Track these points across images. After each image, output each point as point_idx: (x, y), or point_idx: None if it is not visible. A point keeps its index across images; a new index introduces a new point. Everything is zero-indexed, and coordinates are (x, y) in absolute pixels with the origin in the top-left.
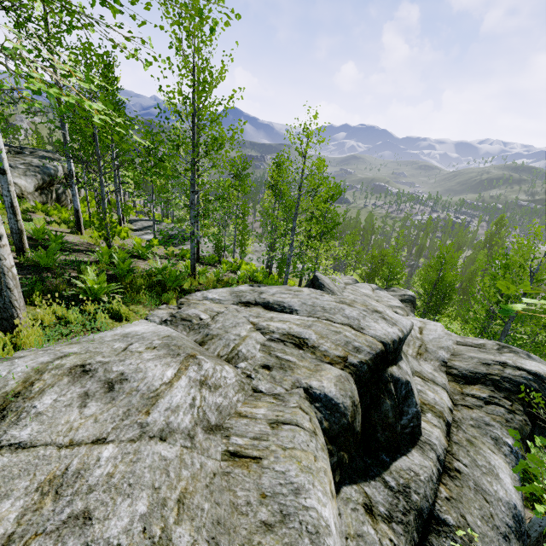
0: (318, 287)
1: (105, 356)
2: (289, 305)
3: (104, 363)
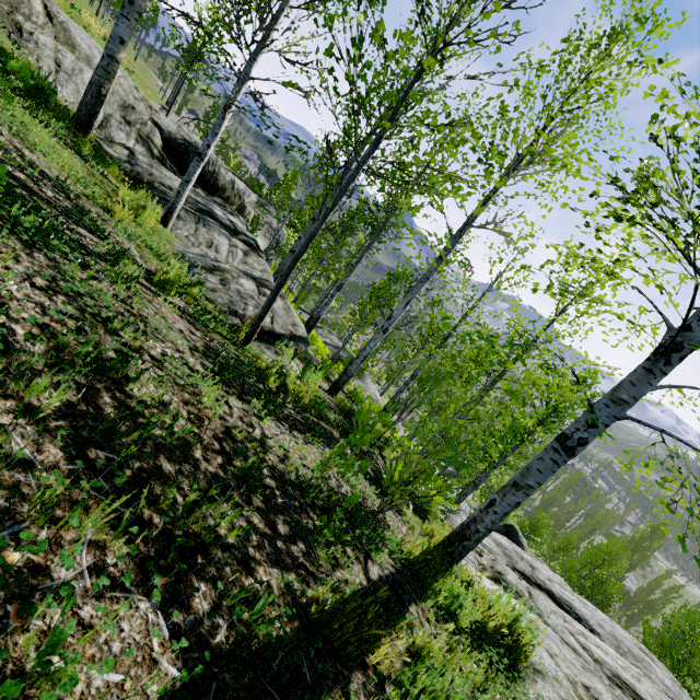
0: (516, 544)
1: (576, 671)
2: (584, 618)
3: (595, 692)
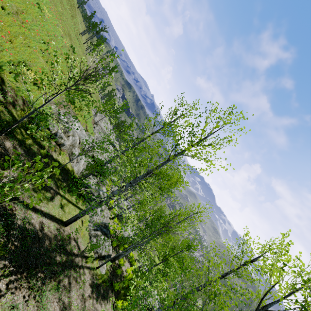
0: None
1: None
2: None
3: None
